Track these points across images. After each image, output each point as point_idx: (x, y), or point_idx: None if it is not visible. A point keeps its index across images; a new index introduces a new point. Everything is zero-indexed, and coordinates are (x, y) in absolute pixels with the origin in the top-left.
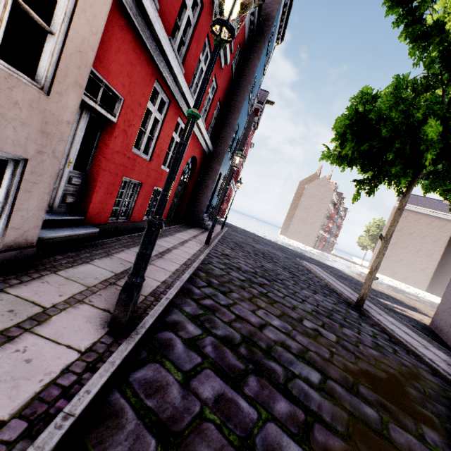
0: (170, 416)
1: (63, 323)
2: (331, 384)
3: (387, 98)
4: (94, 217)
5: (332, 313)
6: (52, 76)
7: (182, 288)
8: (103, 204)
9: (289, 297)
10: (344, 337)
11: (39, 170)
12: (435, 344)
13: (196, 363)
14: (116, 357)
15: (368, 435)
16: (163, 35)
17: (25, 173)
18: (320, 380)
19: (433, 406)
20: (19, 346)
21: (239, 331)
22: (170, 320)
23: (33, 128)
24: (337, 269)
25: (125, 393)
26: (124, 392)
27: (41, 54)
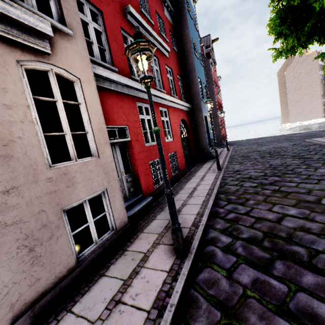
0: (225, 297)
1: (155, 258)
2: None
3: None
4: (146, 191)
5: None
6: (96, 148)
7: (211, 212)
8: (147, 182)
9: (302, 183)
10: None
11: (112, 190)
12: None
13: (233, 262)
14: (184, 270)
15: None
16: (126, 81)
17: (108, 194)
18: None
19: None
20: (141, 275)
21: (260, 230)
22: (209, 238)
23: (101, 175)
24: None
25: (196, 289)
26: (195, 288)
27: (88, 142)
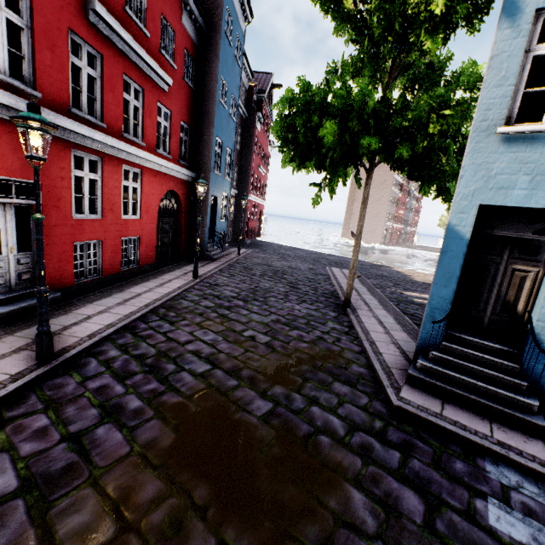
0: (60, 397)
1: (6, 362)
2: (215, 371)
3: (298, 101)
4: (55, 284)
5: (297, 319)
6: None
7: (129, 326)
8: (61, 271)
9: (255, 313)
10: (281, 338)
11: None
12: (411, 327)
13: (99, 372)
14: (33, 374)
15: (210, 394)
16: (54, 117)
17: None
18: (207, 370)
19: (313, 374)
20: None
21: (159, 349)
22: (97, 351)
23: None
24: (385, 267)
25: (36, 390)
26: (35, 390)
27: None
